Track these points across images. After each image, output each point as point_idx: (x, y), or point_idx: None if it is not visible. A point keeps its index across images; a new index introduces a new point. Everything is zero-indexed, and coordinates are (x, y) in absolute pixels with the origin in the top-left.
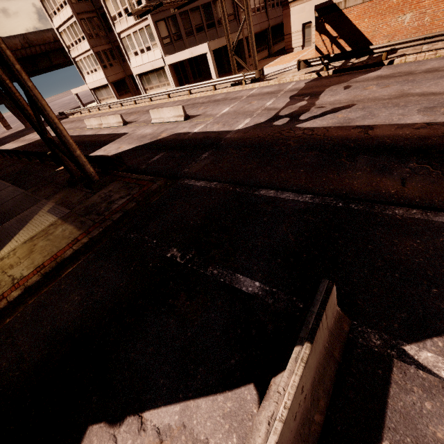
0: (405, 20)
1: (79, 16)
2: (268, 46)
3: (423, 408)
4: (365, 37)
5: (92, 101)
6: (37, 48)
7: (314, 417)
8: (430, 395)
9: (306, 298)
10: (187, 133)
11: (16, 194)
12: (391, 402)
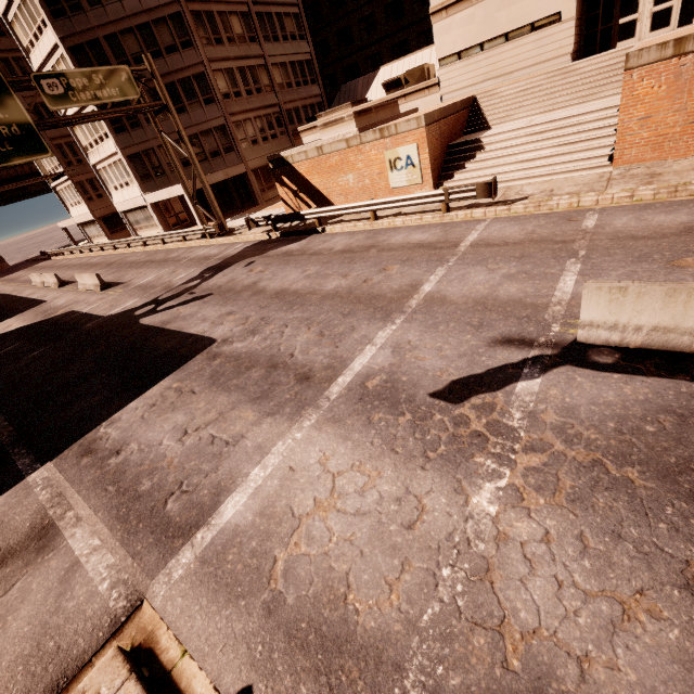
0: (350, 180)
1: (54, 141)
2: None
3: None
4: (322, 193)
5: None
6: (25, 167)
7: None
8: None
9: None
10: (75, 313)
11: None
12: None
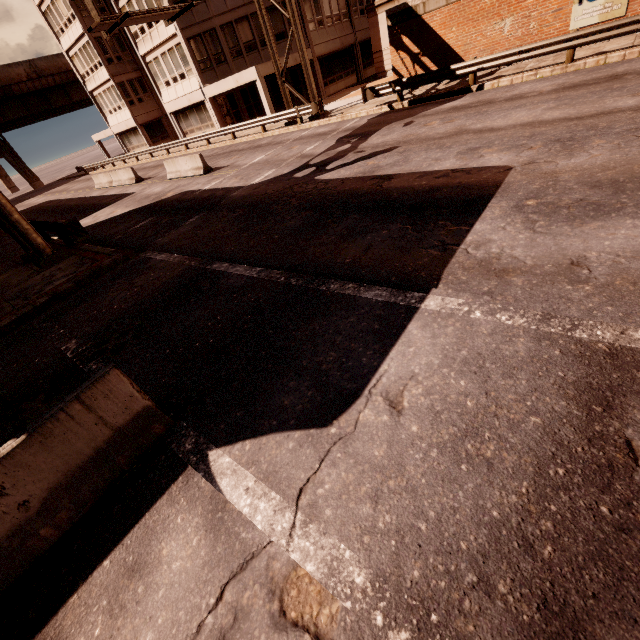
0: (505, 27)
1: (93, 34)
2: (357, 70)
3: (173, 522)
4: (455, 52)
5: None
6: (49, 79)
7: (41, 531)
8: (192, 506)
9: (160, 397)
10: (195, 191)
11: None
12: (148, 515)
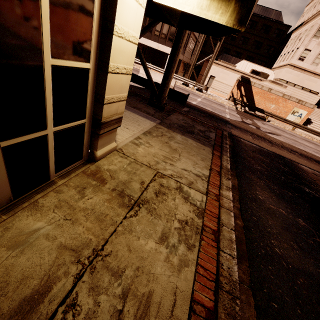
0: (271, 106)
1: None
2: (184, 73)
3: None
4: (255, 103)
5: None
6: None
7: None
8: None
9: None
10: (189, 102)
11: None
12: None
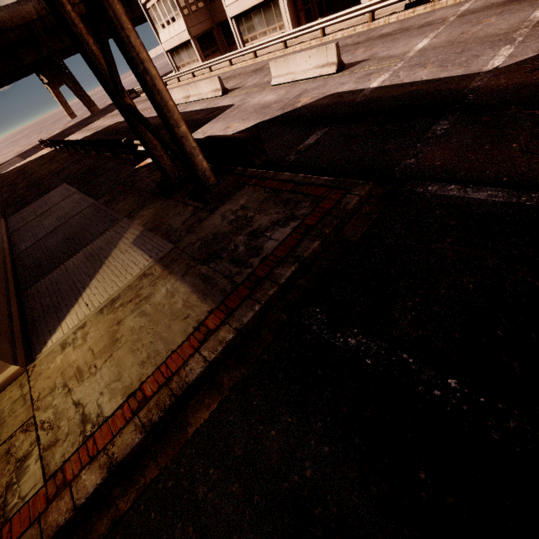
0: None
1: None
2: None
3: None
4: None
5: (166, 74)
6: None
7: None
8: None
9: None
10: (358, 91)
11: (83, 206)
12: None
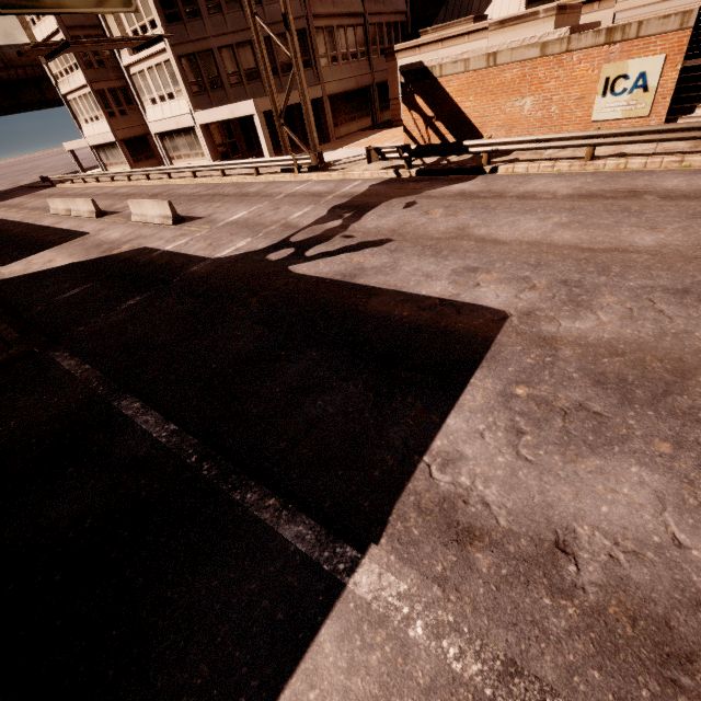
0: (525, 106)
1: (70, 31)
2: (372, 112)
3: None
4: (472, 123)
5: None
6: (19, 70)
7: None
8: None
9: None
10: (154, 251)
11: None
12: None
